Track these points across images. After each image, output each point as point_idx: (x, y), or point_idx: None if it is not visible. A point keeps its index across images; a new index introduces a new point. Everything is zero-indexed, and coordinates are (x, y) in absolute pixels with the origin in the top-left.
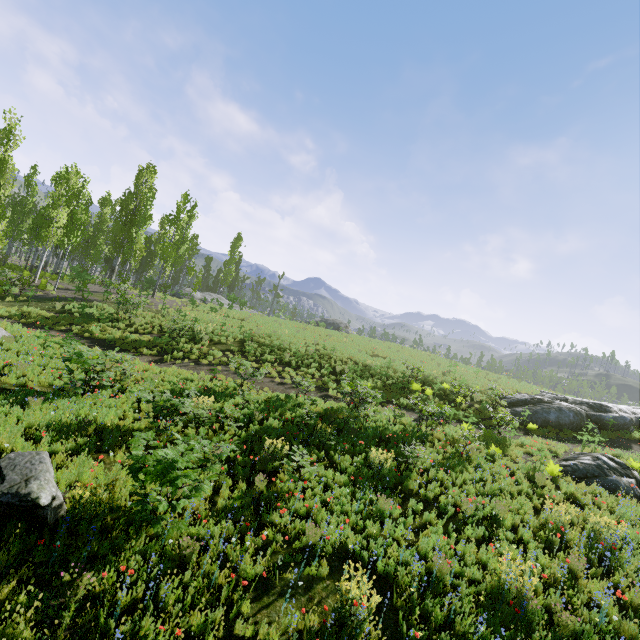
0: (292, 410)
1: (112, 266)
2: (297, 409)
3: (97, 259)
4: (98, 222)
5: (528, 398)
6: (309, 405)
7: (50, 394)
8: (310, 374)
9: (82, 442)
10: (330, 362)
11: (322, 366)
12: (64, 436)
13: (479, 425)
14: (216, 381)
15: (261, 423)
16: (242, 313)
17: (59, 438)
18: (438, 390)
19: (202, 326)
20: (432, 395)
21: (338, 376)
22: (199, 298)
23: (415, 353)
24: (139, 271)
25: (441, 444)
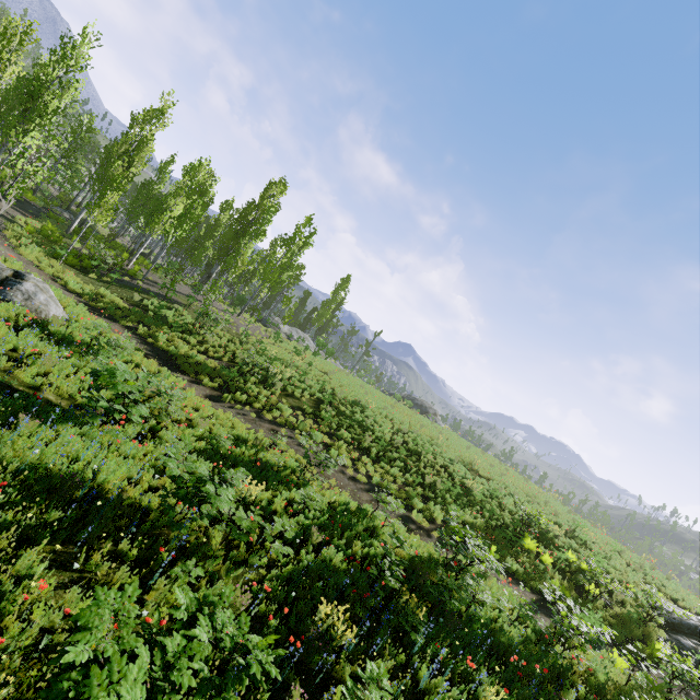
0: (364, 539)
1: (210, 272)
2: (371, 540)
3: (198, 261)
4: (213, 224)
5: (699, 626)
6: (389, 539)
7: (49, 419)
8: (391, 475)
9: (51, 517)
10: (418, 465)
11: (407, 468)
12: (32, 497)
13: (639, 665)
14: (274, 450)
15: (317, 548)
16: (326, 364)
17: (21, 501)
18: (559, 559)
19: (279, 368)
20: (550, 565)
21: (426, 490)
22: (285, 332)
23: (522, 483)
24: (235, 285)
25: (592, 699)
